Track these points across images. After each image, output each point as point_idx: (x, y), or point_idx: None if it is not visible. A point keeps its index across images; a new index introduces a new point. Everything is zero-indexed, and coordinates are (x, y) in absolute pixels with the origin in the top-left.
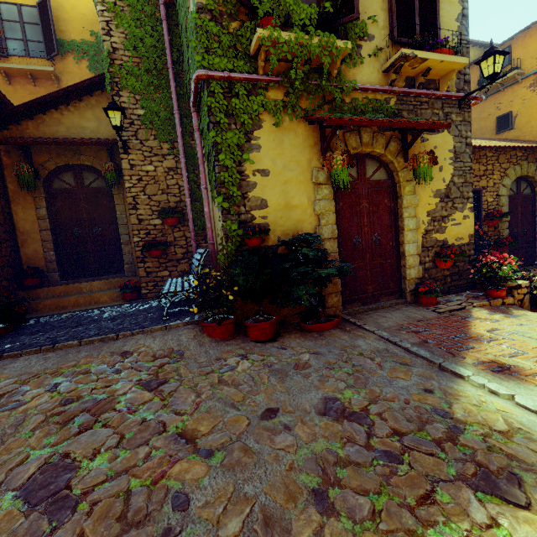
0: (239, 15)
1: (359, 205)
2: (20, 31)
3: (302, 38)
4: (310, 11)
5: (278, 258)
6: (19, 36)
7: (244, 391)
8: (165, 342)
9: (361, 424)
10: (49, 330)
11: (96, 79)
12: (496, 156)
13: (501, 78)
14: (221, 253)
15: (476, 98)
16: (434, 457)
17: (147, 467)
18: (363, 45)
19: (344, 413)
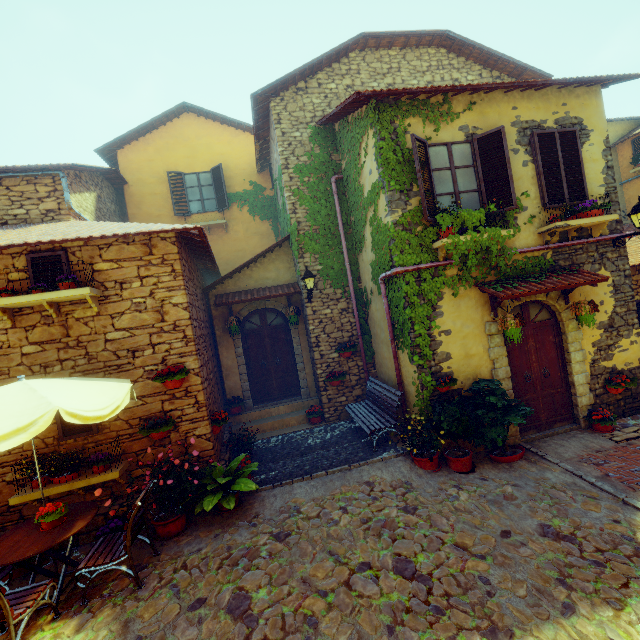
0: (422, 221)
1: (526, 344)
2: (199, 193)
3: (475, 237)
4: (480, 216)
5: (467, 402)
6: (198, 197)
7: (477, 517)
8: (392, 474)
9: (573, 543)
10: (283, 458)
11: (280, 242)
12: None
13: None
14: (412, 394)
15: (630, 236)
16: (626, 565)
17: (451, 563)
18: (519, 216)
19: (558, 535)
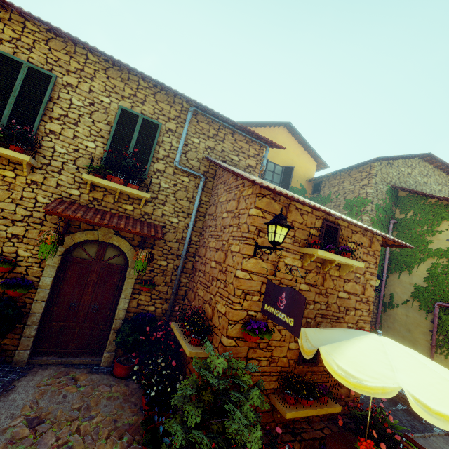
0: None
1: None
2: (271, 176)
3: None
4: None
5: None
6: (270, 178)
7: None
8: None
9: None
10: None
11: None
12: None
13: None
14: None
15: None
16: None
17: None
18: None
19: None
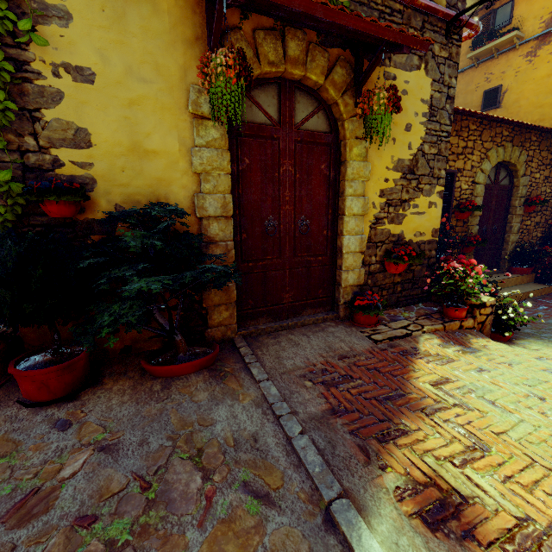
0: None
1: (279, 167)
2: None
3: None
4: None
5: (95, 244)
6: None
7: None
8: None
9: None
10: None
11: None
12: (479, 131)
13: (498, 40)
14: None
15: (471, 25)
16: None
17: None
18: None
19: None
